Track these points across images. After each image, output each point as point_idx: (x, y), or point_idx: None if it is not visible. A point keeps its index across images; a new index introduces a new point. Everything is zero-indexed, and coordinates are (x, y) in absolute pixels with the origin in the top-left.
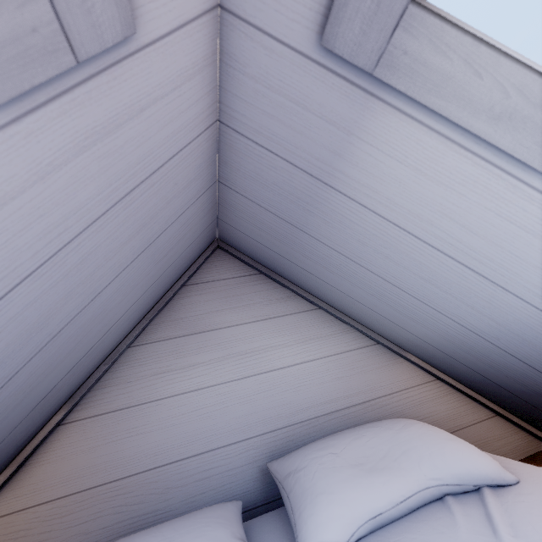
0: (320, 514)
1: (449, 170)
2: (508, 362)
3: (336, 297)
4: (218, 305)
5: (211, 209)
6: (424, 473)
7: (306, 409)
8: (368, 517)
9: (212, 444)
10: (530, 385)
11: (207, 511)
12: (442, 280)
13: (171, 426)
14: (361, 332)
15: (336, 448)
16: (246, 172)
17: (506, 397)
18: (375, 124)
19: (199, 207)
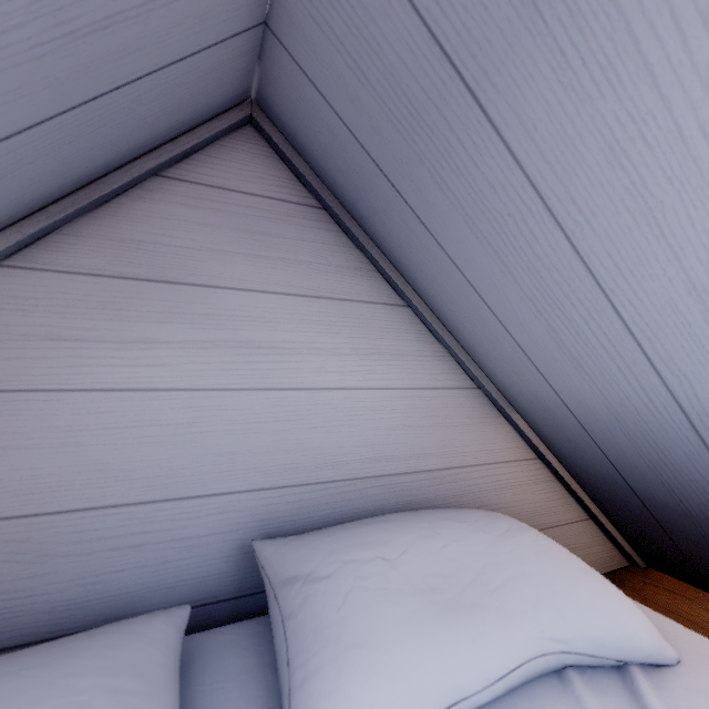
0: (350, 696)
1: None
2: (692, 468)
3: (450, 292)
4: (225, 240)
5: None
6: (542, 628)
7: (342, 464)
8: (441, 705)
9: (156, 491)
10: (690, 503)
11: (99, 647)
12: None
13: (74, 446)
14: (460, 364)
15: (391, 549)
16: None
17: (626, 504)
18: None
19: None
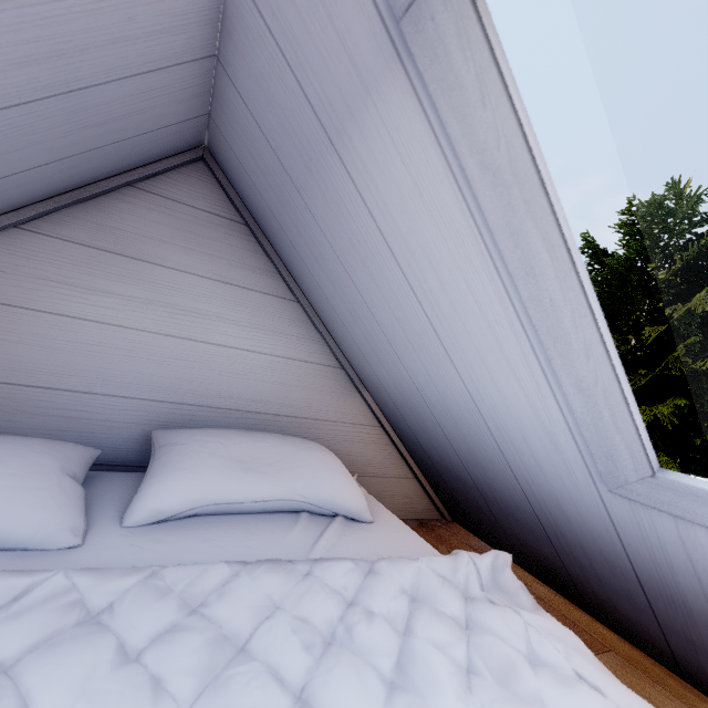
0: (169, 483)
1: (441, 204)
2: (437, 433)
3: (318, 298)
4: (171, 235)
5: (199, 95)
6: (296, 489)
7: (228, 398)
8: (218, 501)
9: (95, 387)
10: (446, 461)
11: (46, 441)
12: (409, 326)
13: (47, 347)
14: (330, 349)
15: (229, 441)
16: (252, 67)
17: (428, 465)
18: (393, 98)
19: (176, 81)
